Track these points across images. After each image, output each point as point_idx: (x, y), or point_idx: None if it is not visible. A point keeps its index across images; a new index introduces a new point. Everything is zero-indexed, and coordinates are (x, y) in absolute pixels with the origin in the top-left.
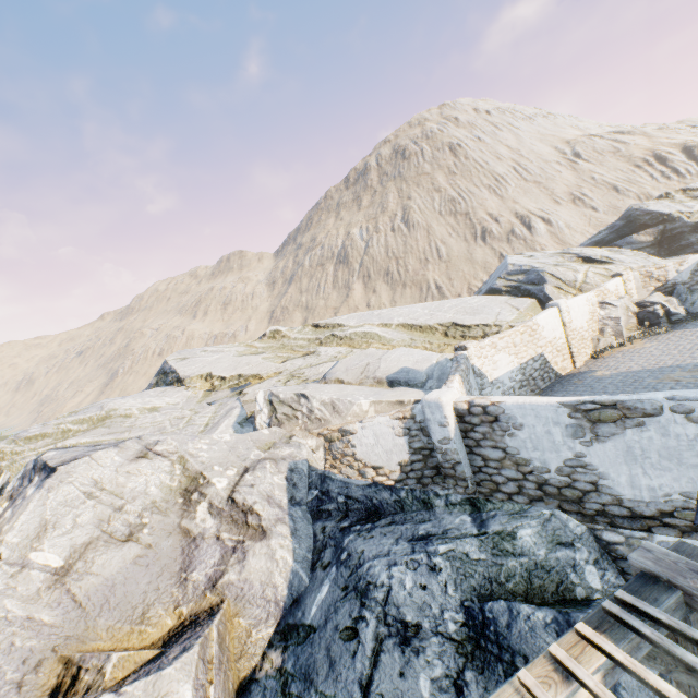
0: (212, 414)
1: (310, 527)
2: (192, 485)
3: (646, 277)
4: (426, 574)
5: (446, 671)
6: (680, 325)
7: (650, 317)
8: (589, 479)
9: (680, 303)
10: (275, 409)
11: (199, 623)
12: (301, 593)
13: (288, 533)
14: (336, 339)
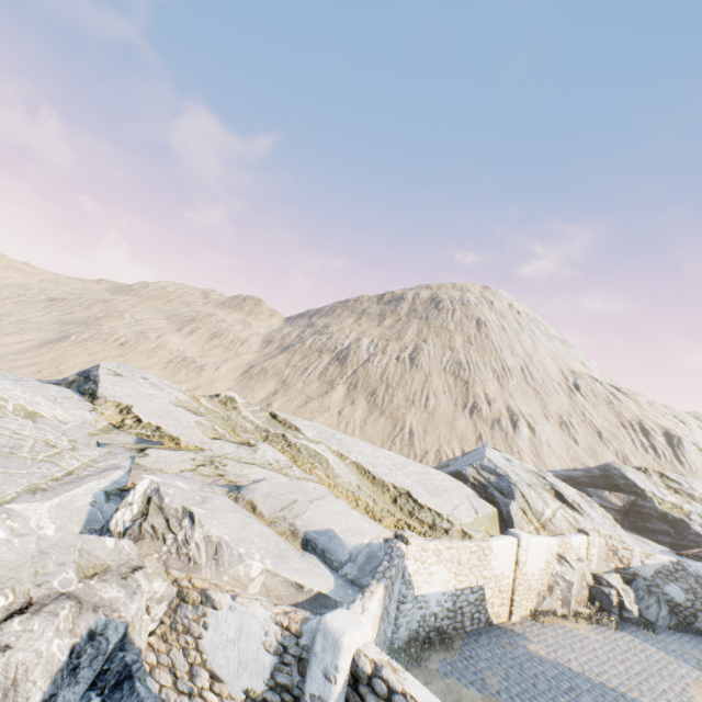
0: (88, 461)
1: None
2: None
3: (610, 550)
4: None
5: None
6: (630, 626)
7: (603, 599)
8: None
9: (635, 599)
10: (147, 513)
11: None
12: None
13: None
14: (284, 442)
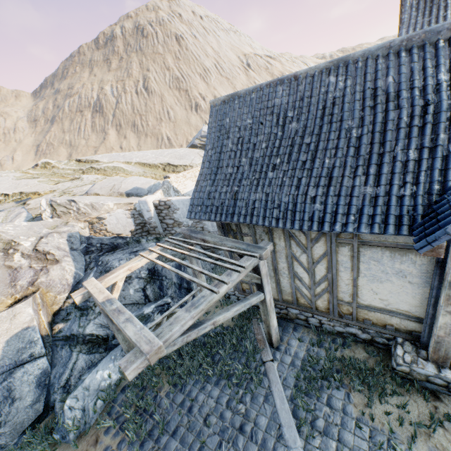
0: (4, 217)
1: (83, 258)
2: (8, 246)
3: None
4: None
5: (140, 287)
6: None
7: None
8: (201, 226)
9: None
10: (55, 209)
11: (28, 296)
12: (80, 280)
13: (71, 260)
14: (94, 170)
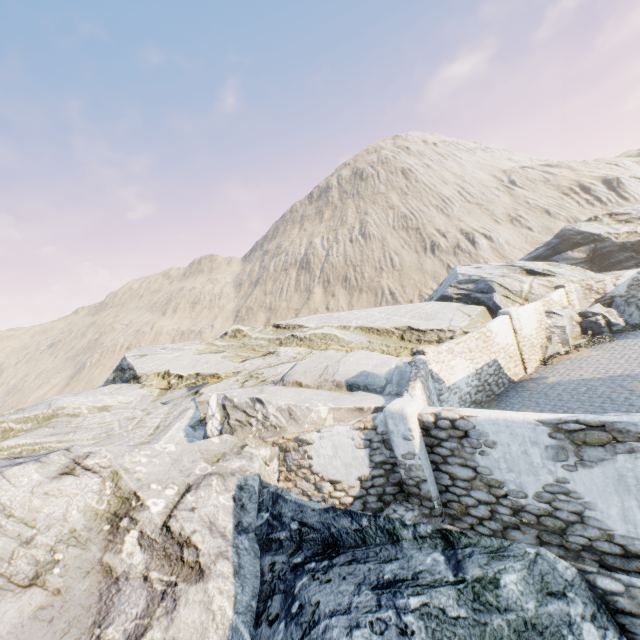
0: (164, 416)
1: (257, 562)
2: (122, 508)
3: (586, 289)
4: (396, 639)
5: None
6: (620, 335)
7: (593, 327)
8: (573, 508)
9: (618, 314)
10: (228, 414)
11: None
12: None
13: (230, 572)
14: (296, 340)
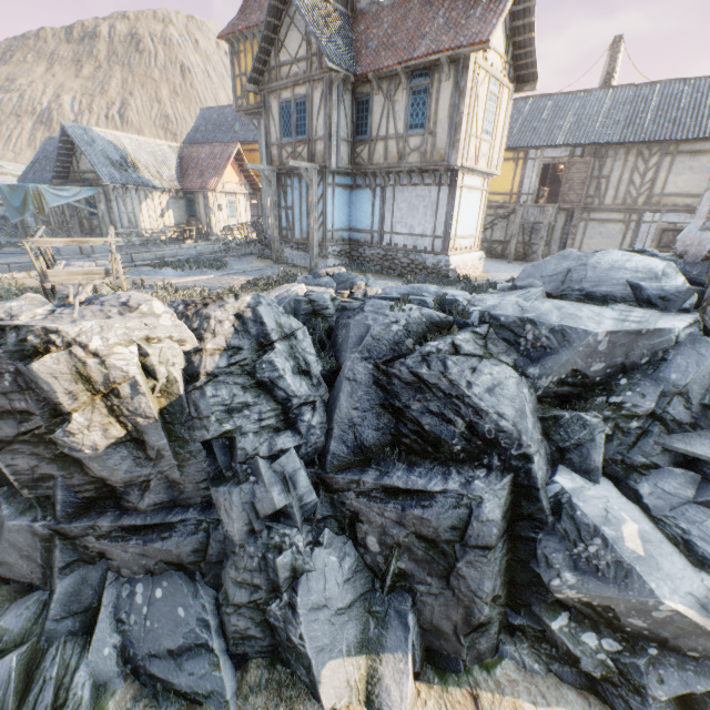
0: None
1: None
2: None
3: None
4: None
5: None
6: None
7: None
8: None
9: None
10: None
11: None
12: None
13: None
14: None
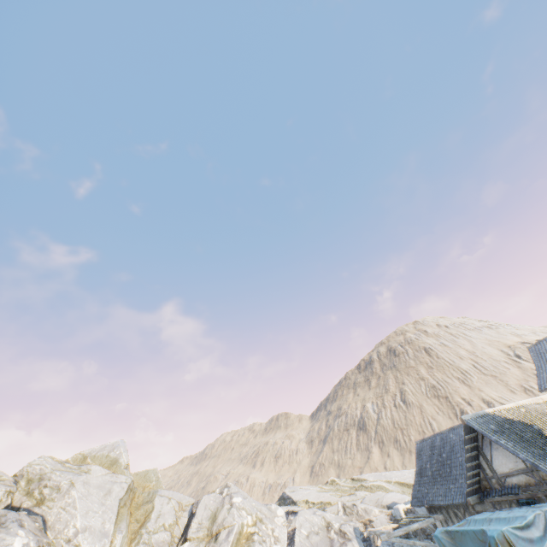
0: None
1: (362, 543)
2: (328, 525)
3: None
4: None
5: None
6: None
7: None
8: None
9: None
10: (345, 509)
11: None
12: None
13: (356, 541)
14: (363, 487)
